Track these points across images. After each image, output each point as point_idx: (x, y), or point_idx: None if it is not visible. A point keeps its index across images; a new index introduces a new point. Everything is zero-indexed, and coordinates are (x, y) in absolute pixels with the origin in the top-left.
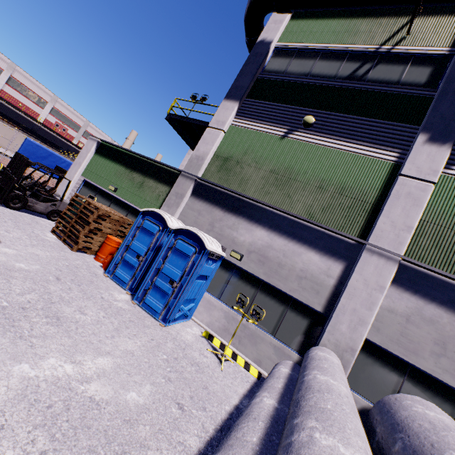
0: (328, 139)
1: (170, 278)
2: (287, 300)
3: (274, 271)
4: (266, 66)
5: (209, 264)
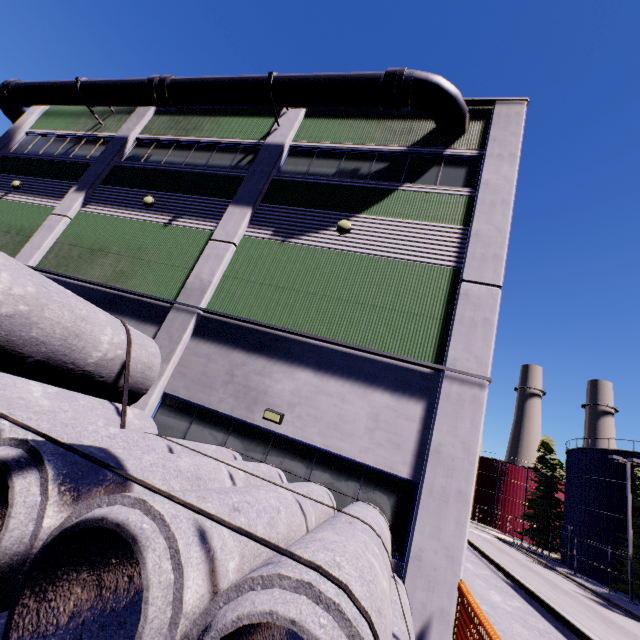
0: (28, 197)
1: None
2: None
3: None
4: (15, 147)
5: None
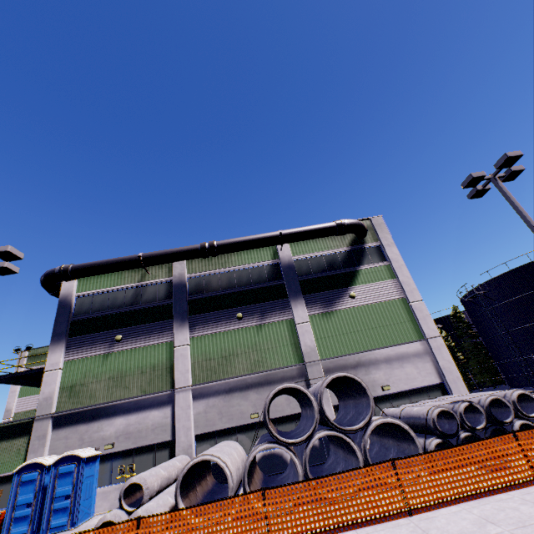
0: (135, 343)
1: (65, 496)
2: (153, 447)
3: (138, 438)
4: (75, 310)
5: (90, 466)
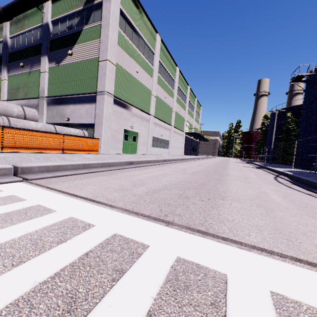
0: None
1: None
2: None
3: None
4: None
5: None
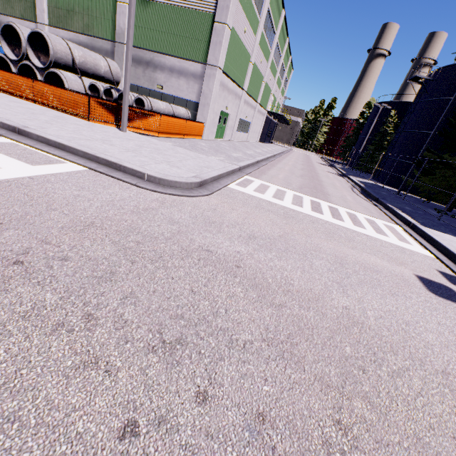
0: None
1: None
2: None
3: None
4: None
5: None
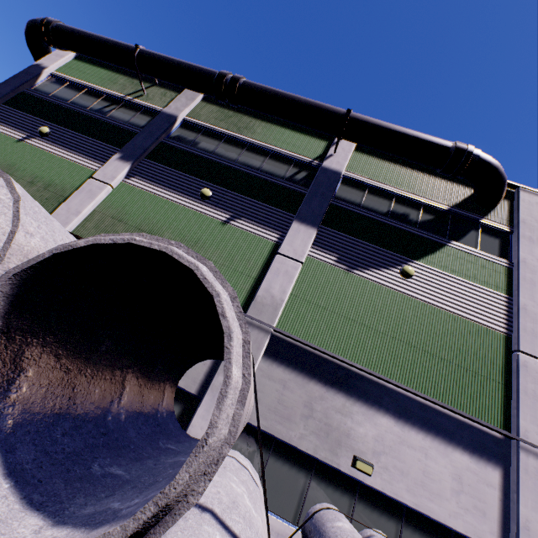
0: (58, 148)
1: None
2: None
3: None
4: (37, 86)
5: None
